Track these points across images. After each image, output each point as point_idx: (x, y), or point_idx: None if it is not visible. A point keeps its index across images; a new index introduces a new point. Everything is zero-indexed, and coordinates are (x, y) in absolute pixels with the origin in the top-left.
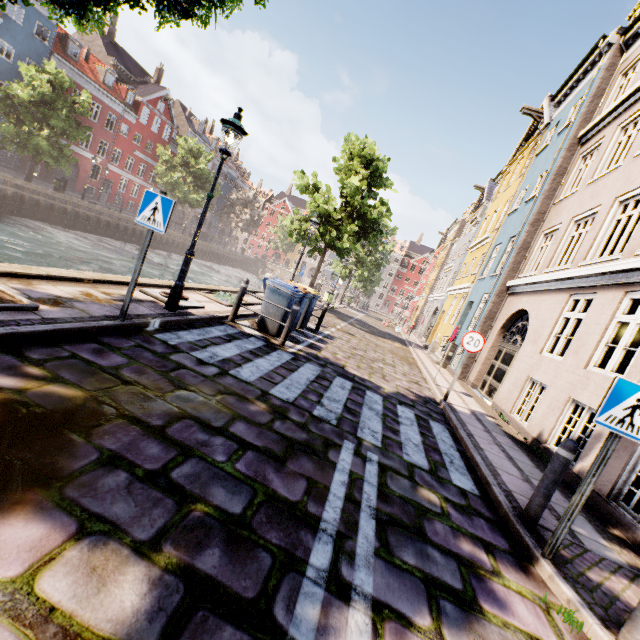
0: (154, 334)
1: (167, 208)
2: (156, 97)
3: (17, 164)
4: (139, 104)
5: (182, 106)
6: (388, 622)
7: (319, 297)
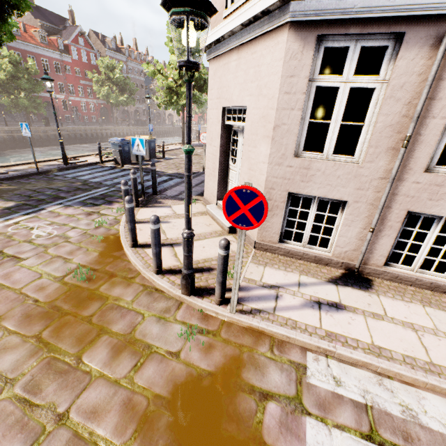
0: (53, 173)
1: (28, 127)
2: (75, 36)
3: (24, 118)
4: (67, 46)
5: (95, 33)
6: (67, 206)
7: (155, 140)
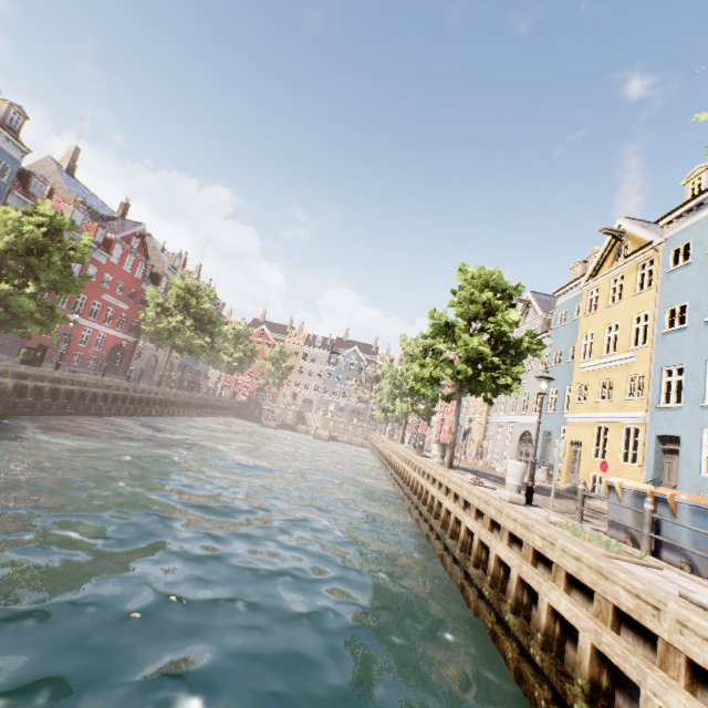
0: None
1: None
2: (130, 233)
3: None
4: (111, 242)
5: (154, 240)
6: None
7: None
